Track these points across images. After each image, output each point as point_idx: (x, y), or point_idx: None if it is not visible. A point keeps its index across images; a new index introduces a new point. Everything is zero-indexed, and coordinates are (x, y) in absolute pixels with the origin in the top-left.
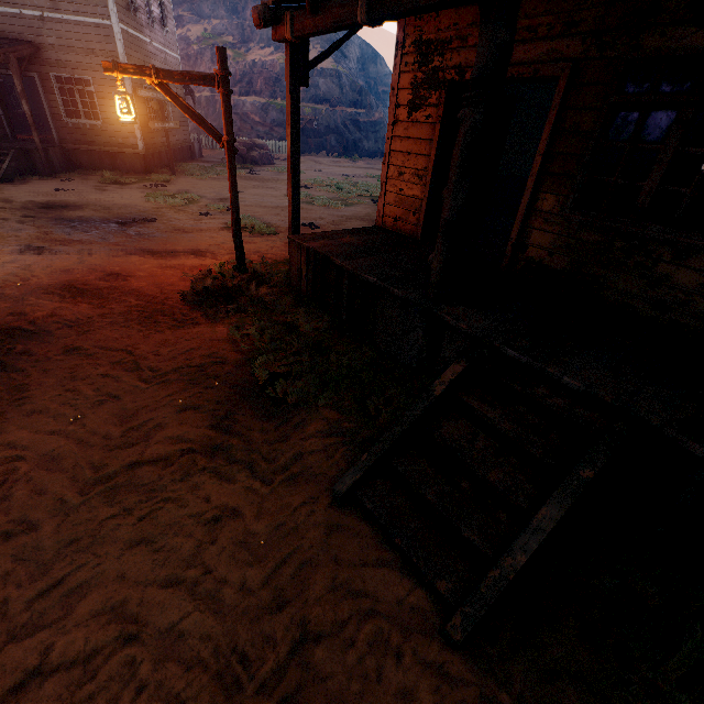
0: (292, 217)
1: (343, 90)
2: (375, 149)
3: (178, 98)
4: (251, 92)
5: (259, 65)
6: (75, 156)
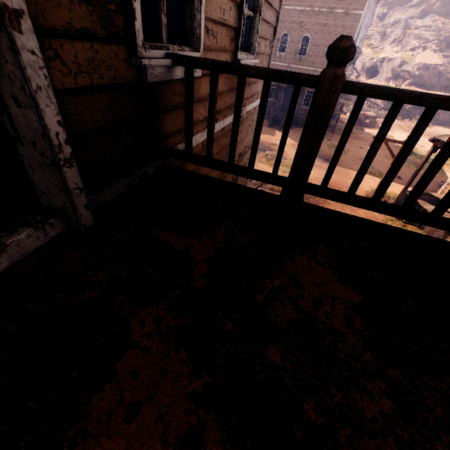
0: (407, 185)
1: (440, 79)
2: (447, 119)
3: (388, 145)
4: (373, 77)
5: (386, 60)
6: (297, 119)
